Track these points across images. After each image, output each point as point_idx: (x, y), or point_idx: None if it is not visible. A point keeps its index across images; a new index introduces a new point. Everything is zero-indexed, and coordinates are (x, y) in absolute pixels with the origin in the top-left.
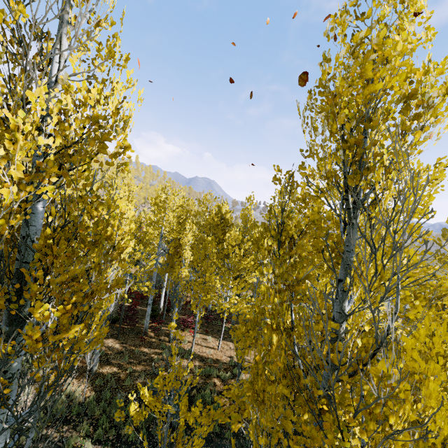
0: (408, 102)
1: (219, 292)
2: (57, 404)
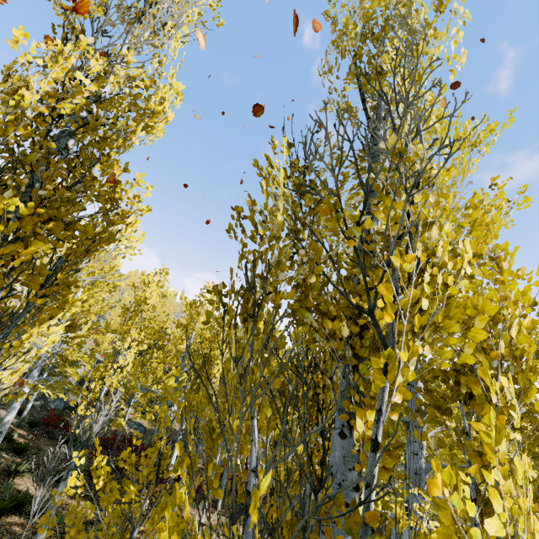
0: (406, 21)
1: None
2: None
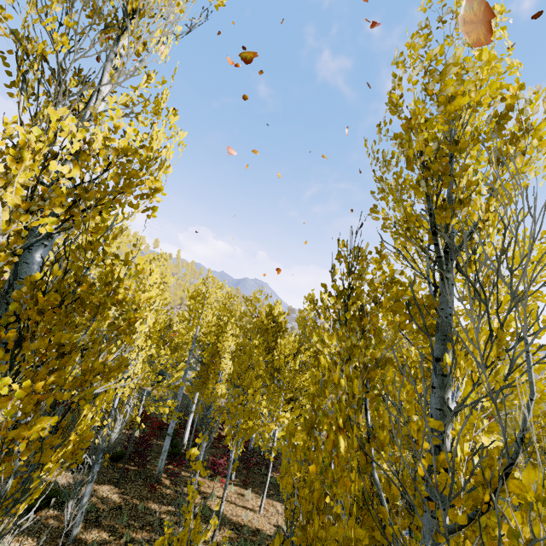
0: (502, 122)
1: (265, 420)
2: None
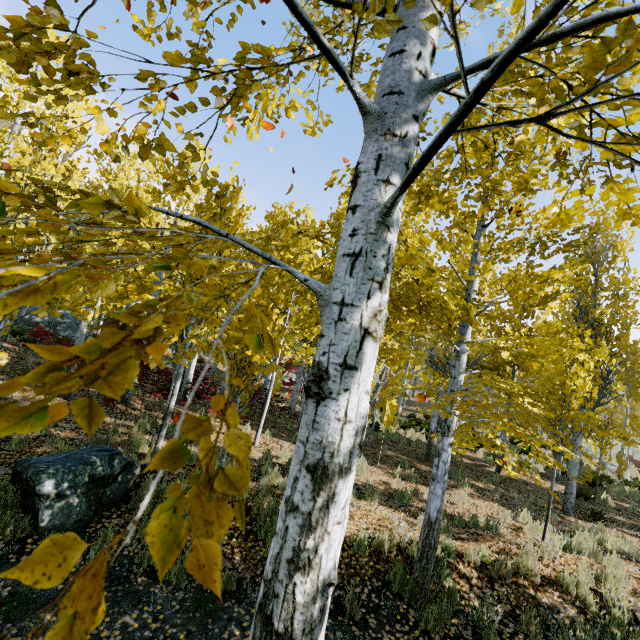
0: None
1: None
2: None
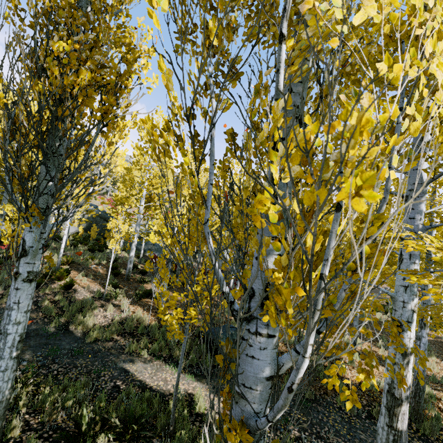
0: None
1: None
2: (128, 320)
